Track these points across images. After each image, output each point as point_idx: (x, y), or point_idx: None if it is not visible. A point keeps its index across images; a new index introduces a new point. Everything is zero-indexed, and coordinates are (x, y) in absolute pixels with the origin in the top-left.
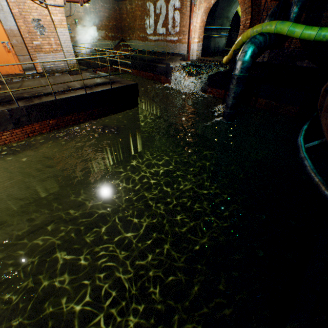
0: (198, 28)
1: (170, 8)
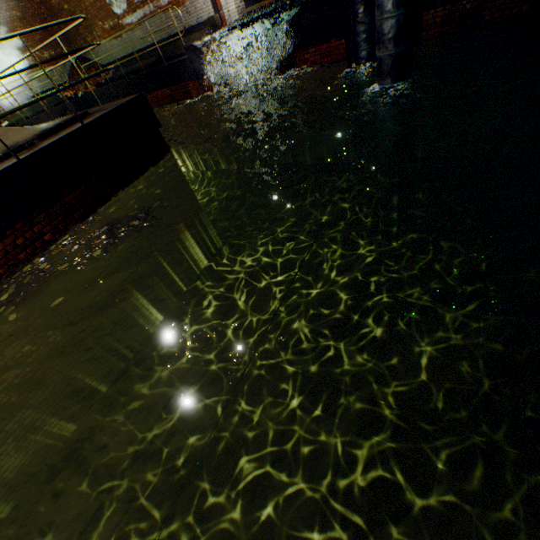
0: None
1: None
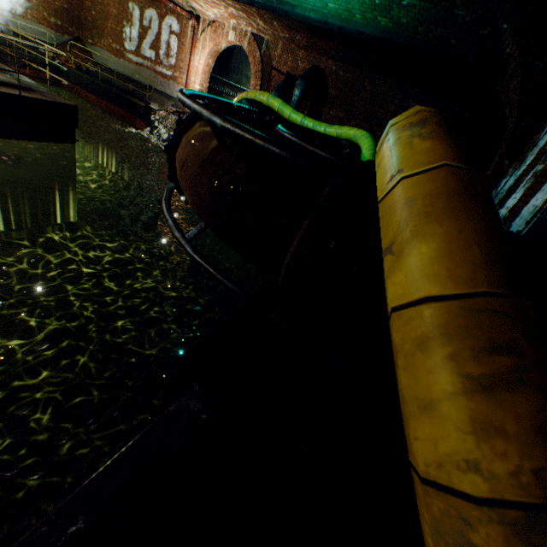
0: (201, 71)
1: (166, 28)
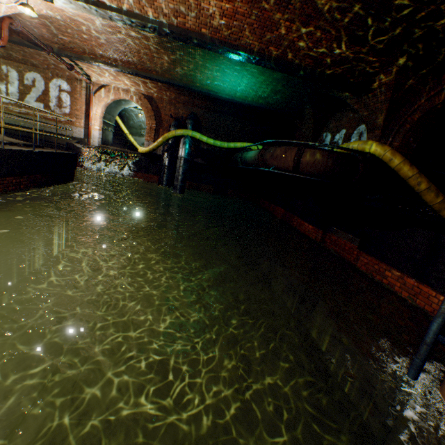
0: (99, 117)
1: (54, 87)
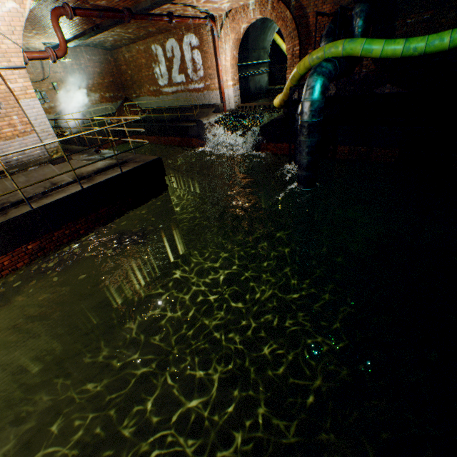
0: (229, 67)
1: (186, 48)
